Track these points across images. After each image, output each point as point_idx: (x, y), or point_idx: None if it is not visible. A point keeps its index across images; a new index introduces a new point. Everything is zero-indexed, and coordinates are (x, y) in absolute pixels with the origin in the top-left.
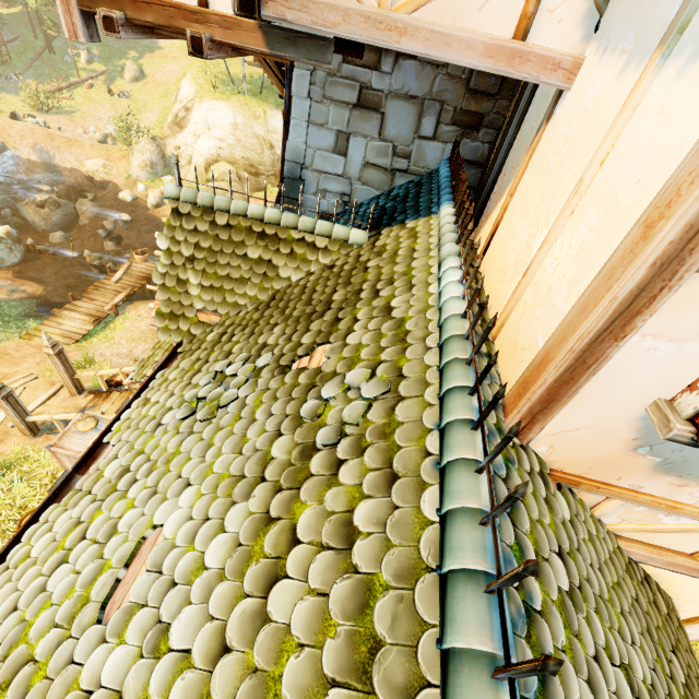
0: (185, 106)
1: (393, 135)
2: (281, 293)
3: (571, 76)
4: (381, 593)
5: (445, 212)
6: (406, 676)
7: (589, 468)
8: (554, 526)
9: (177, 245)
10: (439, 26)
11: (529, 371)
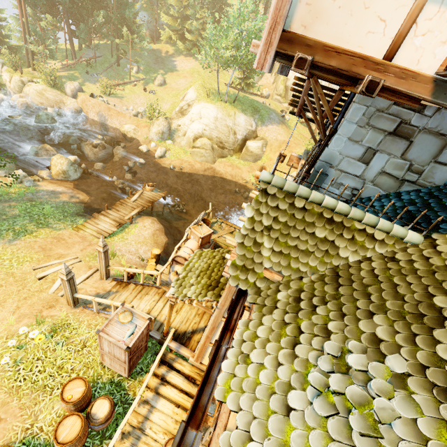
0: (188, 103)
1: (413, 157)
2: (343, 271)
3: None
4: None
5: None
6: None
7: None
8: None
9: (260, 215)
10: None
11: None
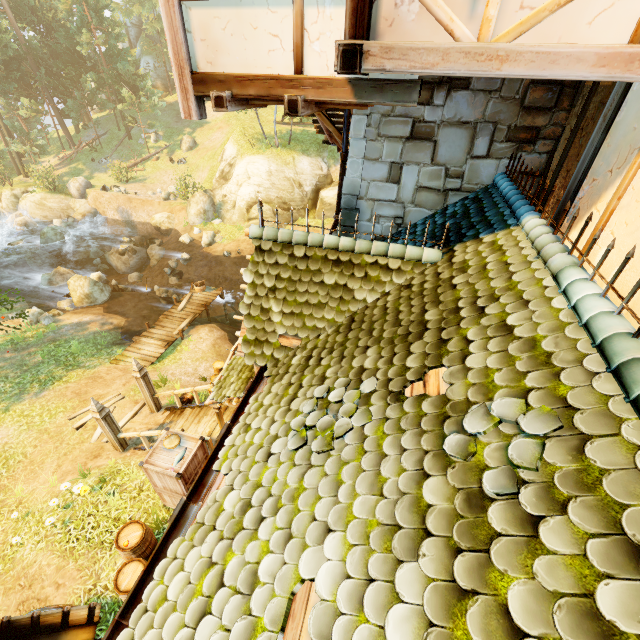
0: (229, 163)
1: (445, 159)
2: (359, 314)
3: None
4: None
5: (531, 223)
6: None
7: None
8: None
9: (260, 278)
10: (545, 47)
11: None
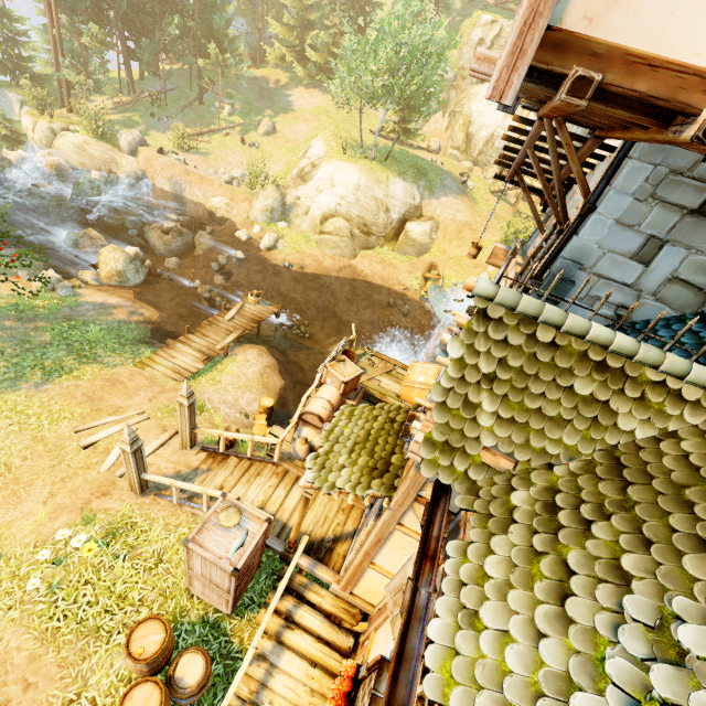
0: (312, 162)
1: None
2: (628, 456)
3: None
4: None
5: None
6: None
7: None
8: None
9: (474, 355)
10: None
11: None
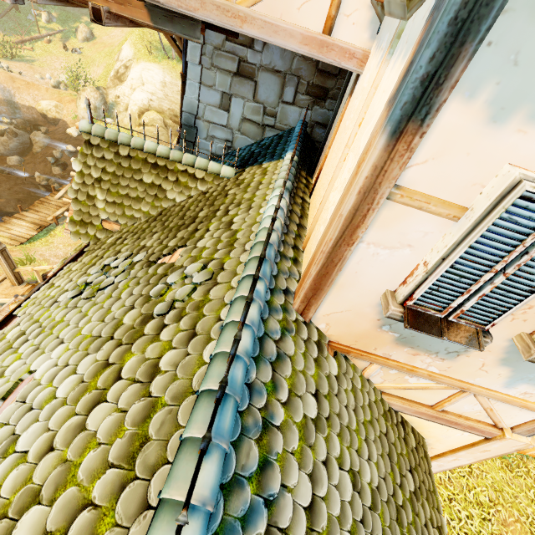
0: (124, 64)
1: (264, 99)
2: (166, 210)
3: (362, 64)
4: (160, 409)
5: (286, 157)
6: (157, 458)
7: (355, 340)
8: (317, 377)
9: (88, 168)
10: (270, 18)
11: (306, 268)
